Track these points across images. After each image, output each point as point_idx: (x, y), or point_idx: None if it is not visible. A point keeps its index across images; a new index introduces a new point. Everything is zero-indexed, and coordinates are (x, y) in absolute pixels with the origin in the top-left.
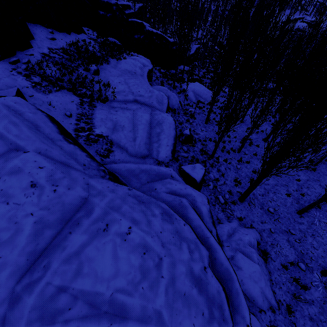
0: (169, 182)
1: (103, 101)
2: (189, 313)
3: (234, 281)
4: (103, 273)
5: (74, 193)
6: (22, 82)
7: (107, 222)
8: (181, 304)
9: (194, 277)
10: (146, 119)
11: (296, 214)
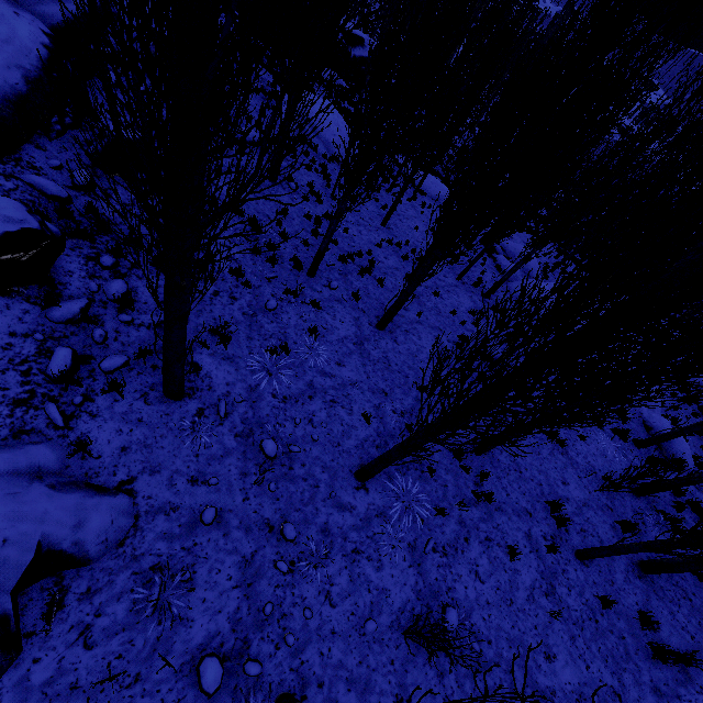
0: None
1: None
2: None
3: None
4: None
5: None
6: None
7: None
8: None
9: None
10: None
11: (351, 478)
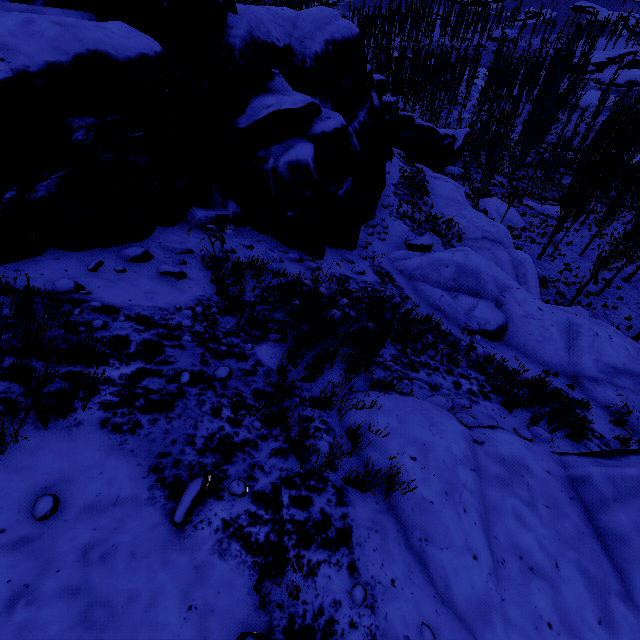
0: (583, 317)
1: (459, 241)
2: None
3: None
4: (613, 355)
5: (561, 315)
6: (404, 227)
7: (595, 331)
8: None
9: None
10: (509, 259)
11: None
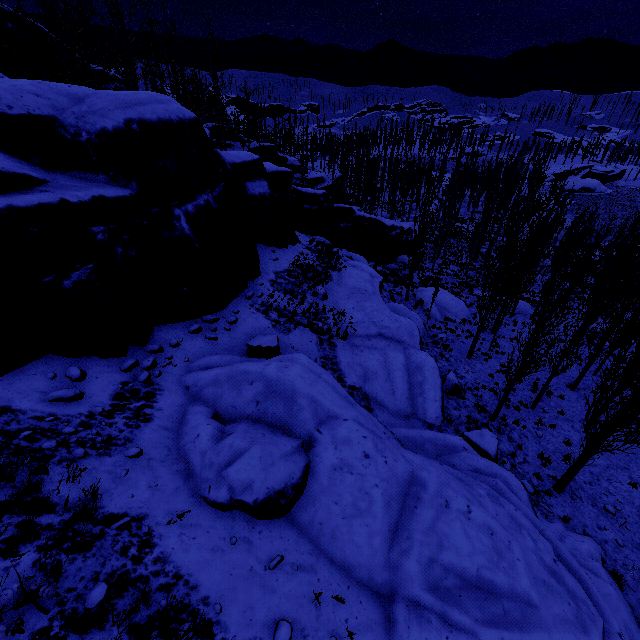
0: (468, 456)
1: (343, 338)
2: (555, 600)
3: (590, 584)
4: (463, 549)
5: (401, 466)
6: (263, 322)
7: (445, 498)
8: (544, 590)
9: (547, 567)
10: (402, 363)
11: None
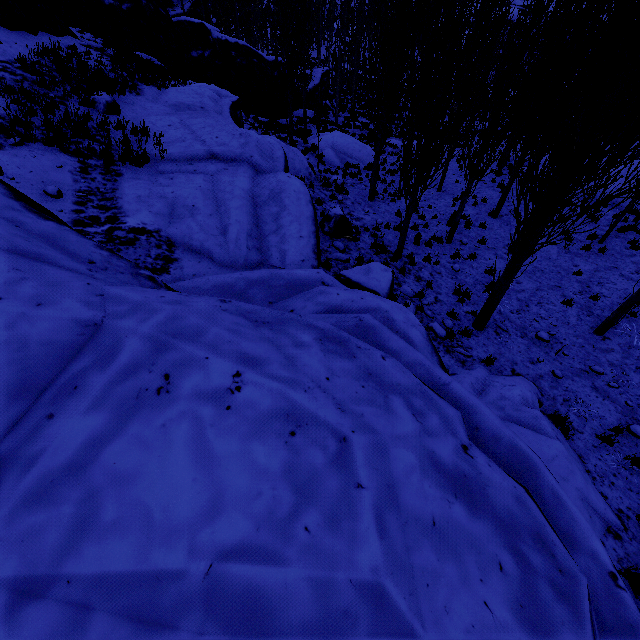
0: (322, 291)
1: (137, 163)
2: (462, 574)
3: (541, 472)
4: (172, 511)
5: (58, 314)
6: None
7: (166, 368)
8: (432, 554)
9: (446, 473)
10: (244, 188)
11: (594, 336)
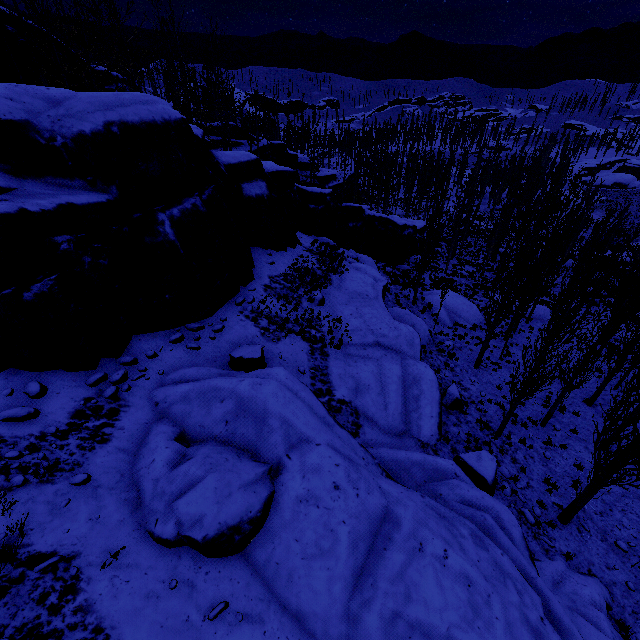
0: (458, 484)
1: (337, 347)
2: None
3: None
4: (433, 602)
5: (375, 499)
6: (251, 330)
7: (420, 539)
8: None
9: (532, 627)
10: (398, 375)
11: None
